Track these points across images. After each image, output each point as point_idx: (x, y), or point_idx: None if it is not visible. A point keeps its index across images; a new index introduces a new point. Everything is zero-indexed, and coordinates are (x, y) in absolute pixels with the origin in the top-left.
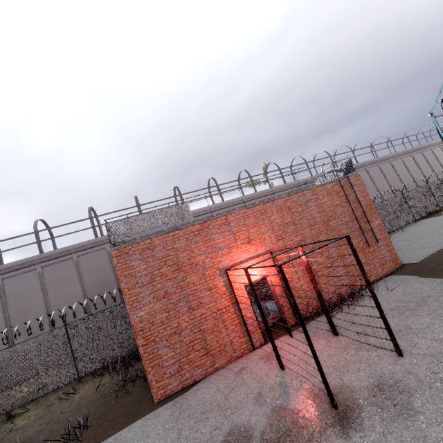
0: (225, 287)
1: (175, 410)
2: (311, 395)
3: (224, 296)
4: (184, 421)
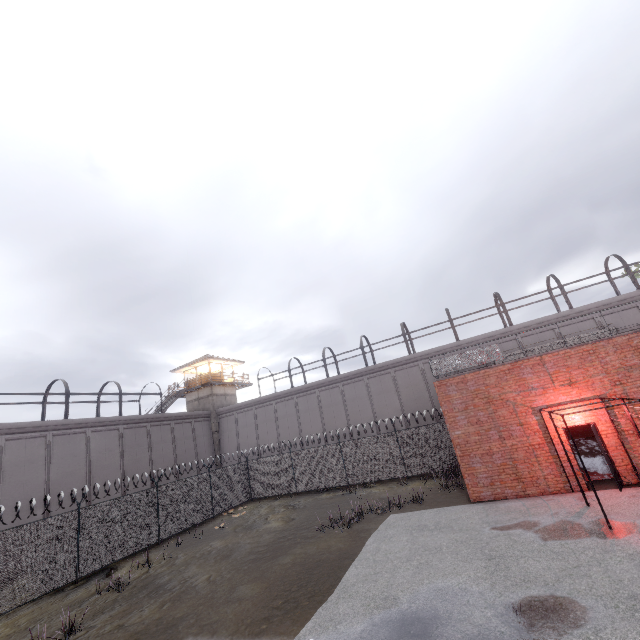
0: (539, 426)
1: (486, 506)
2: (598, 521)
3: (537, 434)
4: (491, 512)
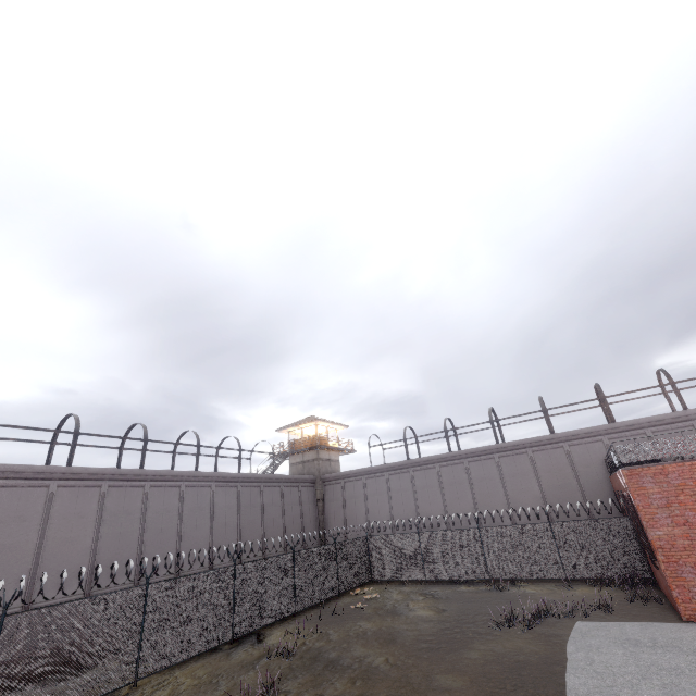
0: None
1: None
2: None
3: None
4: None
